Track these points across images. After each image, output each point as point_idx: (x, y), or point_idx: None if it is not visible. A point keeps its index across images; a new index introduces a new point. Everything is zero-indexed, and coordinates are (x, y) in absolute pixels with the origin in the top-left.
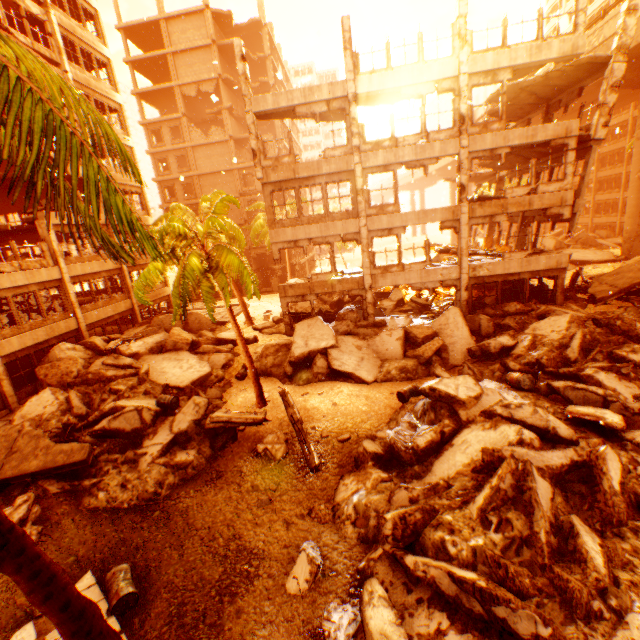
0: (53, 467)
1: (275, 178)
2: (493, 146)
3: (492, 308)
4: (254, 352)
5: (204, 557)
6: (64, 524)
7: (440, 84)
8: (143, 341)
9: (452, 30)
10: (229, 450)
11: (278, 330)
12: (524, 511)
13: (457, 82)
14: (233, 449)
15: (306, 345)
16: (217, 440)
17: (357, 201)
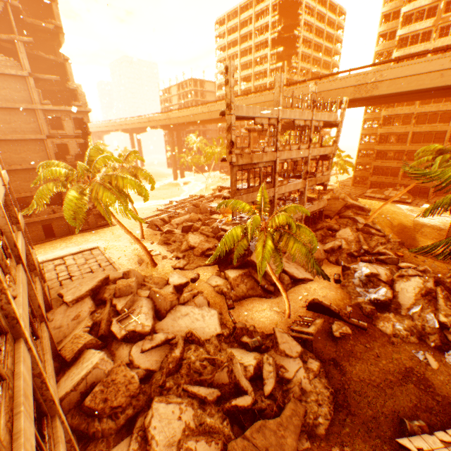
0: (299, 430)
1: (241, 162)
2: (316, 154)
3: (311, 227)
4: (213, 286)
5: (401, 388)
6: (340, 450)
7: (306, 122)
8: (143, 313)
9: (311, 97)
10: (316, 347)
11: (197, 264)
12: (447, 300)
13: (310, 122)
14: (317, 345)
15: (274, 270)
16: (307, 346)
17: (275, 178)
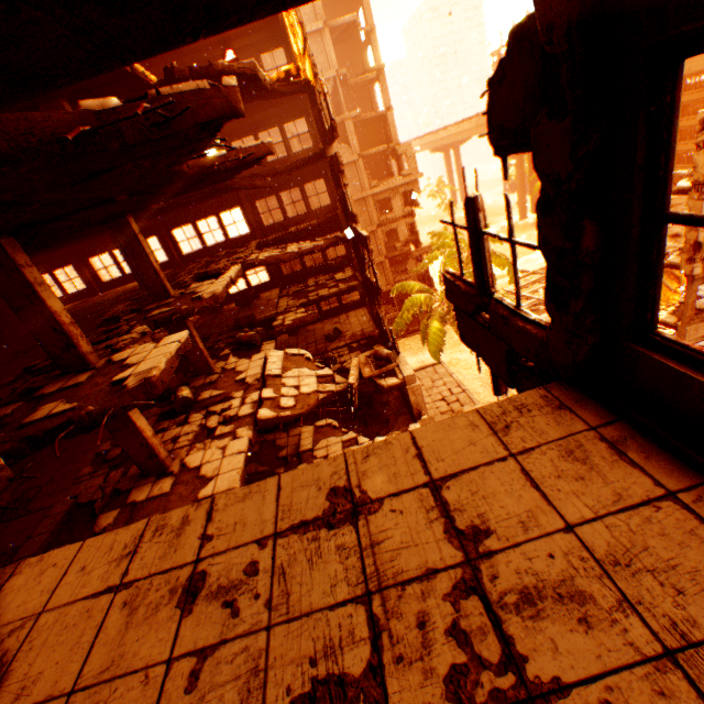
0: None
1: None
2: None
3: None
4: None
5: None
6: None
7: None
8: None
9: None
10: None
11: None
12: None
13: None
14: None
15: None
16: None
17: None
